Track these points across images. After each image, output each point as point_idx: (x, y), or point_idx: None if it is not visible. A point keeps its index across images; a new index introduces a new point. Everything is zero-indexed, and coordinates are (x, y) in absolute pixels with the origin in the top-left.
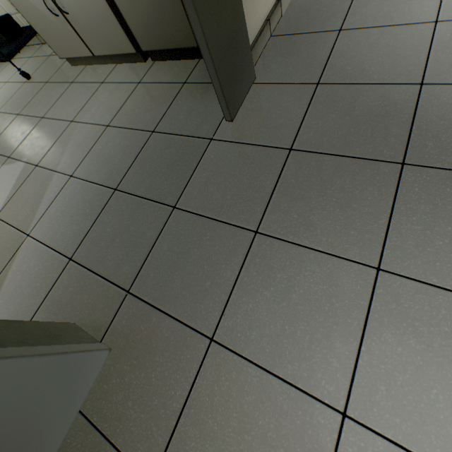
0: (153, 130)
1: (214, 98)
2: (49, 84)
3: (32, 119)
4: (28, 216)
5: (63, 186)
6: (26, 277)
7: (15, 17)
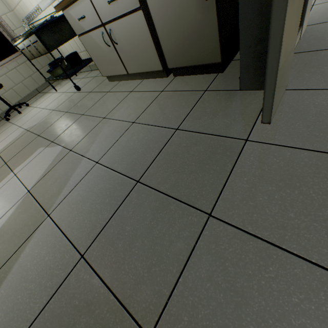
0: (177, 127)
1: (240, 102)
2: (91, 93)
3: (75, 115)
4: (53, 195)
5: (89, 171)
6: (34, 267)
7: (79, 54)
